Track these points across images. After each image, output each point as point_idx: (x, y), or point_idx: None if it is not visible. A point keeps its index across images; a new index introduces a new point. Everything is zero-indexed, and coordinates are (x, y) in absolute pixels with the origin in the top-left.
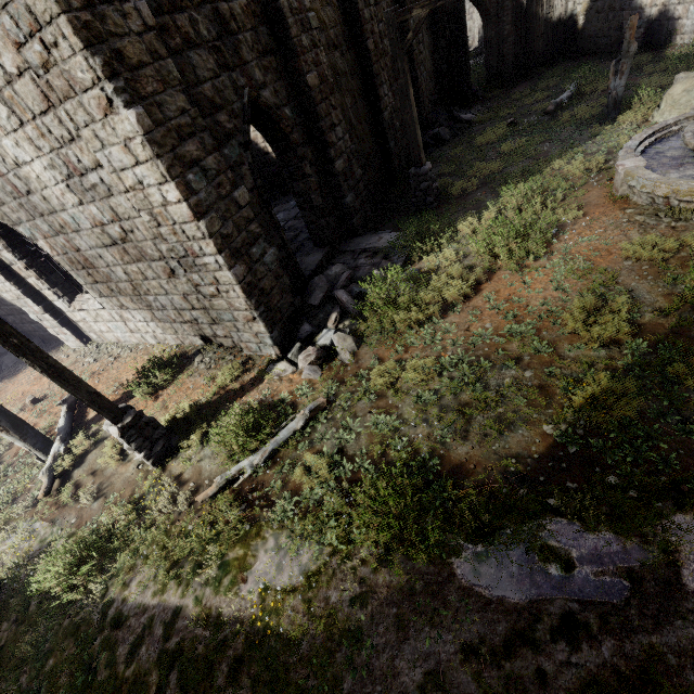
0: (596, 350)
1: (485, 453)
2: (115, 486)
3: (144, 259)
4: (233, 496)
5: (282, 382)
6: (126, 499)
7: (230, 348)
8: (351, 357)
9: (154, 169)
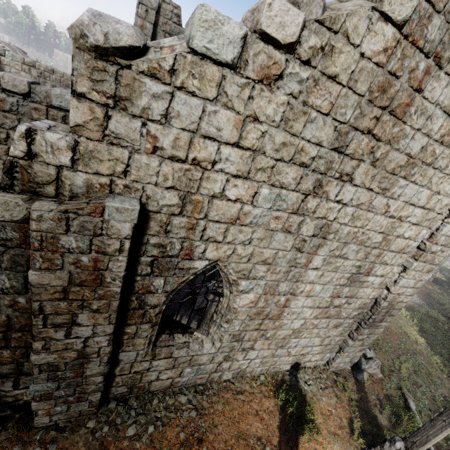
0: (422, 346)
1: (448, 390)
2: None
3: (333, 317)
4: None
5: (374, 384)
6: None
7: (315, 368)
8: (381, 361)
9: (414, 291)
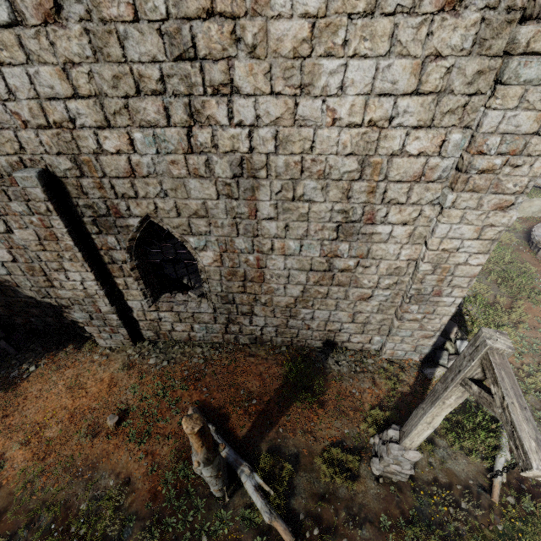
0: None
1: None
2: (370, 507)
3: (348, 285)
4: (511, 489)
5: None
6: (400, 518)
7: (359, 352)
8: None
9: (486, 245)
